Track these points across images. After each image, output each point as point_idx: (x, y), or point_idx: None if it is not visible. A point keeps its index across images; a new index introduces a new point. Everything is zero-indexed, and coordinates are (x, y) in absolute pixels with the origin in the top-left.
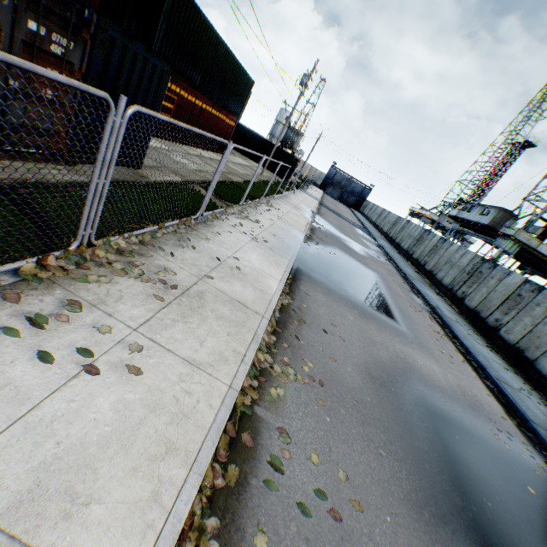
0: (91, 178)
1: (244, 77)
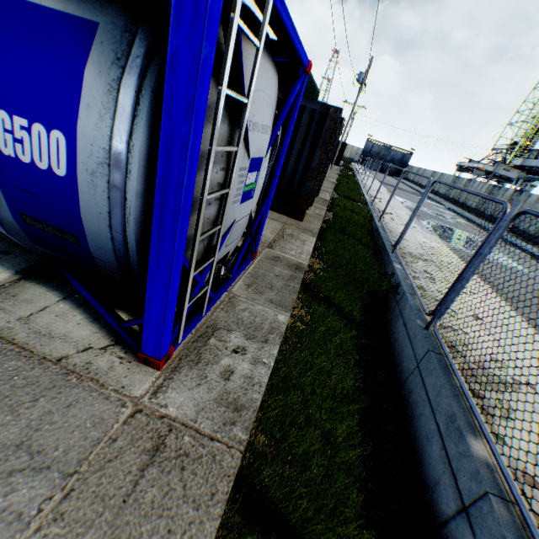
0: (414, 215)
1: (315, 92)
